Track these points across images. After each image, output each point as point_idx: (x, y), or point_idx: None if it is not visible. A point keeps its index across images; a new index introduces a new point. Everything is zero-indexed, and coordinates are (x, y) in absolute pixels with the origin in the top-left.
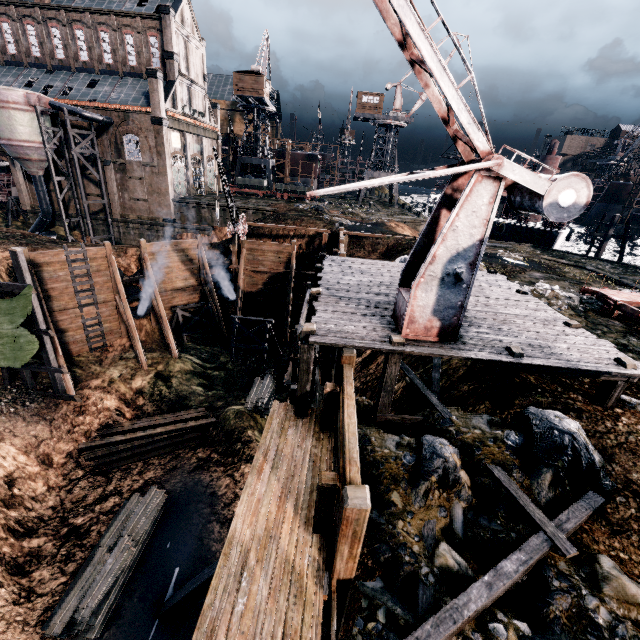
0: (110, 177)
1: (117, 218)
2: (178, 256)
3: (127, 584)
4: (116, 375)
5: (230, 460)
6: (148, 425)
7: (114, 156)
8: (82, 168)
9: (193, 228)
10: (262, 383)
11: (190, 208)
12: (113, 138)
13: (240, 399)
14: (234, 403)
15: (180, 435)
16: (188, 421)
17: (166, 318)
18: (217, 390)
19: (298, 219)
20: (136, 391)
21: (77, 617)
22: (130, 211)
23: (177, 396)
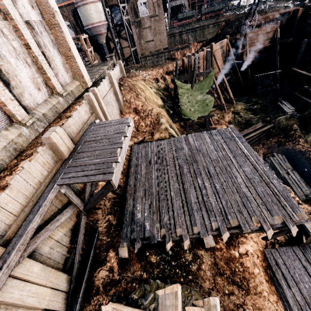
0: (134, 32)
1: (140, 56)
2: (220, 51)
3: (306, 183)
4: (216, 118)
5: (290, 139)
6: (245, 134)
7: (133, 18)
8: (118, 32)
9: (180, 48)
10: (284, 104)
11: (176, 37)
12: (132, 5)
13: (278, 114)
14: (279, 115)
15: (259, 135)
16: (258, 129)
17: (228, 85)
18: (260, 114)
19: (262, 12)
20: (228, 122)
21: (306, 193)
22: (145, 50)
23: (245, 120)
